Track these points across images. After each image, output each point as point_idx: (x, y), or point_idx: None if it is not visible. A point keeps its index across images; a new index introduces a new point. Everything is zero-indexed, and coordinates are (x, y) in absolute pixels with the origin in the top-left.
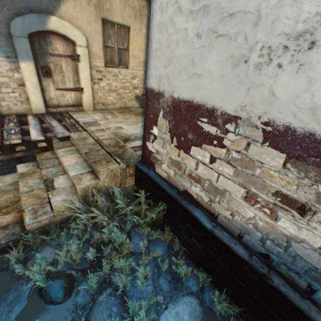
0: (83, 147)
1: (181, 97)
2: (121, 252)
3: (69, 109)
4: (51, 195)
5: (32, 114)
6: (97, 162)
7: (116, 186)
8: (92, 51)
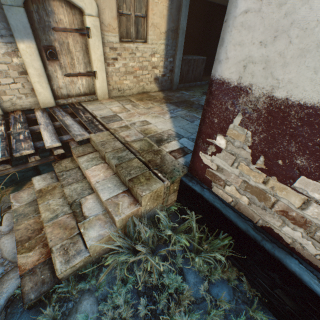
0: (111, 156)
1: (295, 97)
2: (178, 300)
3: (82, 99)
4: (83, 229)
5: (40, 109)
6: (134, 180)
7: (157, 207)
8: (103, 22)
